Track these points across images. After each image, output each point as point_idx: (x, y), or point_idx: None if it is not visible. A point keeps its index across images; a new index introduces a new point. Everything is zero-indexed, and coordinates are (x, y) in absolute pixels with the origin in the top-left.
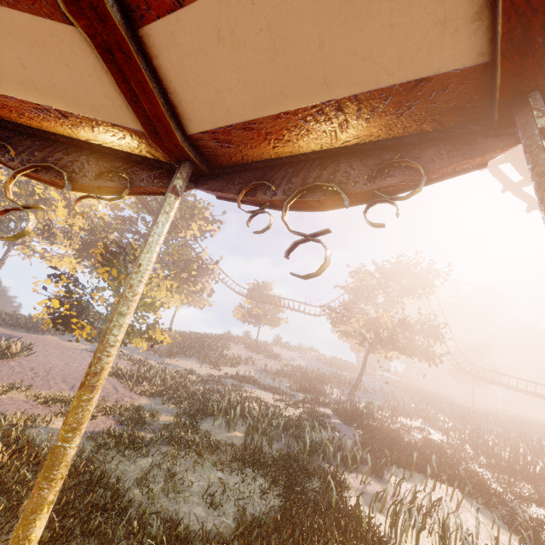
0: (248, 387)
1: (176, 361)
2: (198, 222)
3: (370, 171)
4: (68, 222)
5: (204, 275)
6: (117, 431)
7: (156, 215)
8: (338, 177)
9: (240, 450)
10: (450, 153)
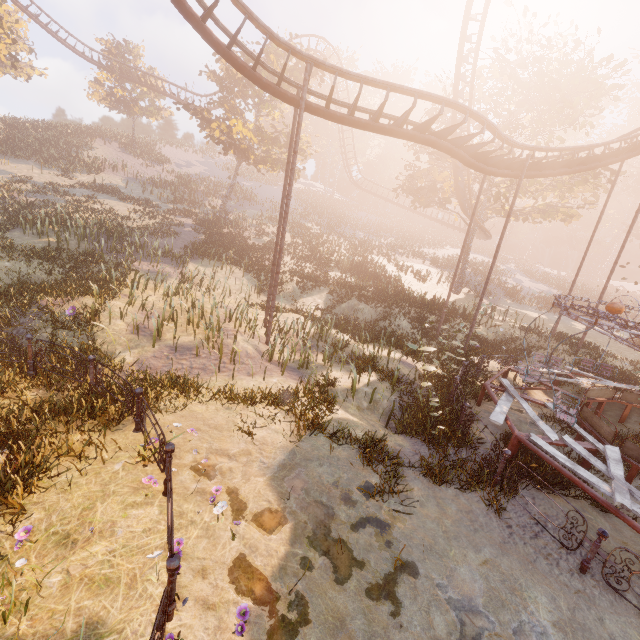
0: (105, 198)
1: (3, 165)
2: None
3: None
4: None
5: None
6: None
7: None
8: None
9: (37, 250)
10: None
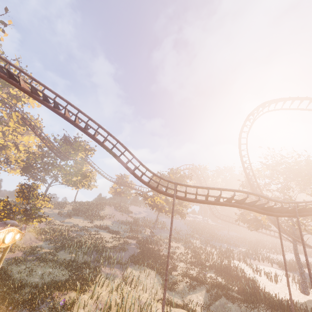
0: (102, 231)
1: (71, 219)
2: (82, 152)
3: None
4: (18, 154)
5: (83, 179)
6: (19, 257)
7: (58, 153)
8: None
9: (65, 261)
10: None
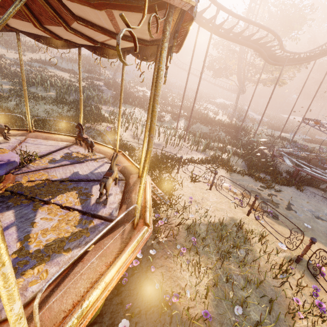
0: (51, 69)
1: None
2: None
3: (62, 44)
4: None
5: None
6: None
7: None
8: (56, 44)
9: (55, 99)
10: (74, 45)
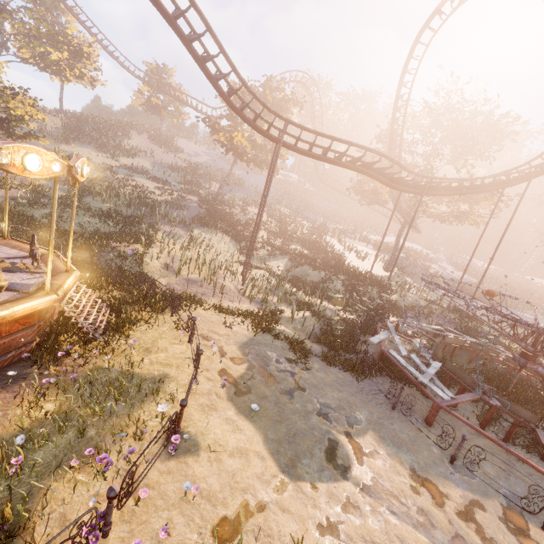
0: (138, 177)
1: (73, 148)
2: None
3: None
4: None
5: (78, 61)
6: (27, 198)
7: None
8: None
9: (104, 212)
10: None
